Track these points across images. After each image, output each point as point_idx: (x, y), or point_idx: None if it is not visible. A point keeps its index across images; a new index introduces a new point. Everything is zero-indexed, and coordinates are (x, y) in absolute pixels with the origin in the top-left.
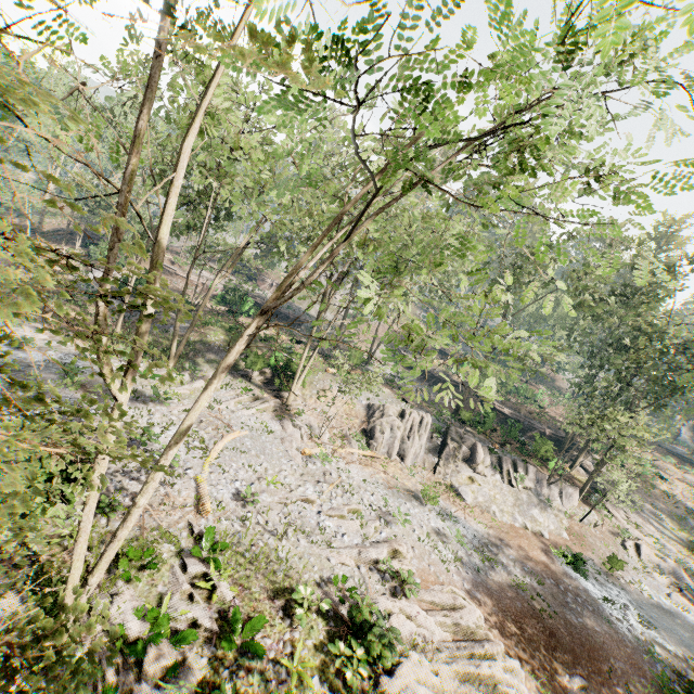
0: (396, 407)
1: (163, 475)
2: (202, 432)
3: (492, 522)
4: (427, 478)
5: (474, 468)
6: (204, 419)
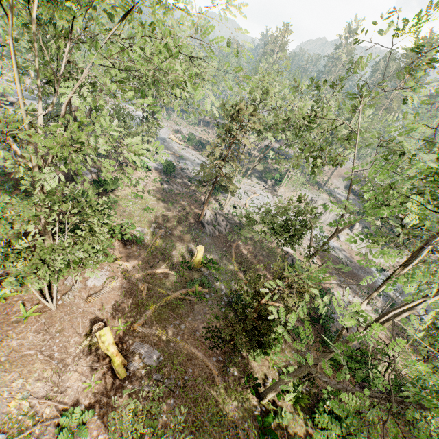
0: (322, 201)
1: (238, 197)
2: (248, 192)
3: (348, 248)
4: (327, 229)
5: (351, 231)
6: (249, 190)
